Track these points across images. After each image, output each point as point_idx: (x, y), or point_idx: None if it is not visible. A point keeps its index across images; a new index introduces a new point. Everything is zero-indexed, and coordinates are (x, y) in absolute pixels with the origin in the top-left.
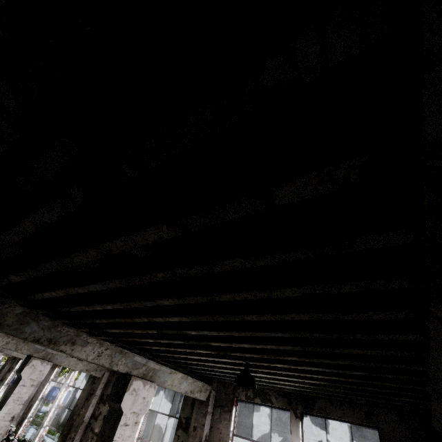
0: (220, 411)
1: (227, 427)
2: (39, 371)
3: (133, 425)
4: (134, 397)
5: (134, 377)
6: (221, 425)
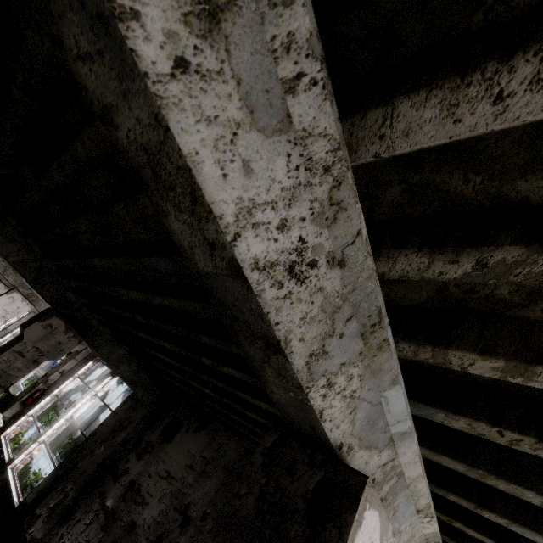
0: (84, 361)
1: (78, 370)
2: (1, 293)
3: (1, 316)
4: (10, 301)
5: (17, 290)
6: (77, 368)
